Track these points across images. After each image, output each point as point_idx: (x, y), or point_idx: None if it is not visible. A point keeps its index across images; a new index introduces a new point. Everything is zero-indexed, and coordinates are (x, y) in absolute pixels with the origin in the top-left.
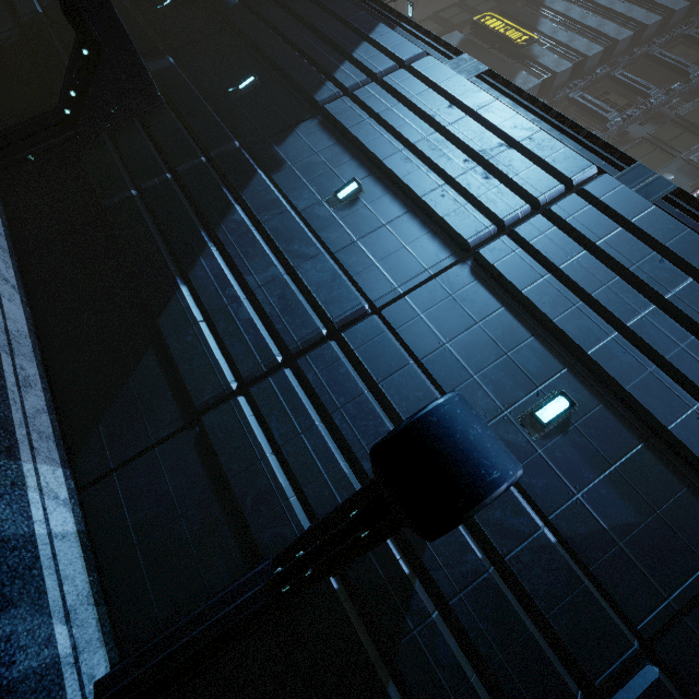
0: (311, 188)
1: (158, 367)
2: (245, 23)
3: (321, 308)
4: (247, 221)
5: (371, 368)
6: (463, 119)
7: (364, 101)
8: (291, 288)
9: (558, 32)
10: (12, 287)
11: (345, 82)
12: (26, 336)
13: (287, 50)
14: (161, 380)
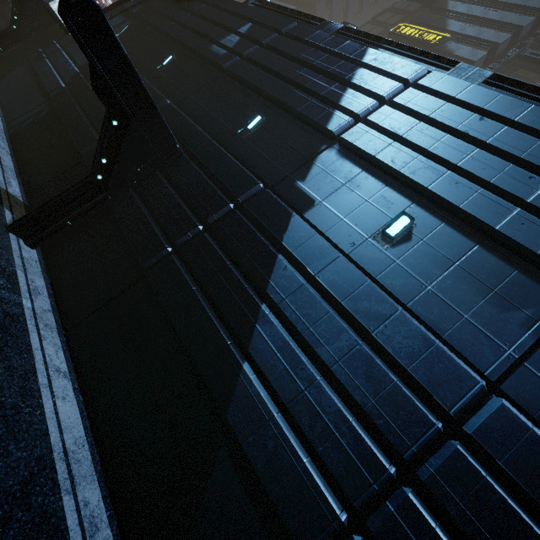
0: (353, 225)
1: (236, 479)
2: (239, 68)
3: (426, 391)
4: (296, 274)
5: (537, 494)
6: (504, 131)
7: (382, 125)
8: (377, 364)
9: (466, 28)
10: (64, 376)
11: (355, 109)
12: (83, 442)
13: (286, 87)
14: (243, 500)
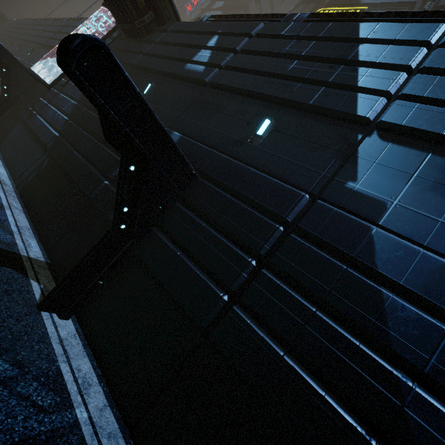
0: None
1: None
2: (223, 78)
3: None
4: (424, 314)
5: None
6: None
7: (429, 96)
8: None
9: None
10: None
11: (381, 86)
12: None
13: (284, 83)
14: None
